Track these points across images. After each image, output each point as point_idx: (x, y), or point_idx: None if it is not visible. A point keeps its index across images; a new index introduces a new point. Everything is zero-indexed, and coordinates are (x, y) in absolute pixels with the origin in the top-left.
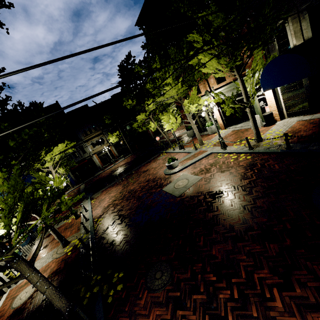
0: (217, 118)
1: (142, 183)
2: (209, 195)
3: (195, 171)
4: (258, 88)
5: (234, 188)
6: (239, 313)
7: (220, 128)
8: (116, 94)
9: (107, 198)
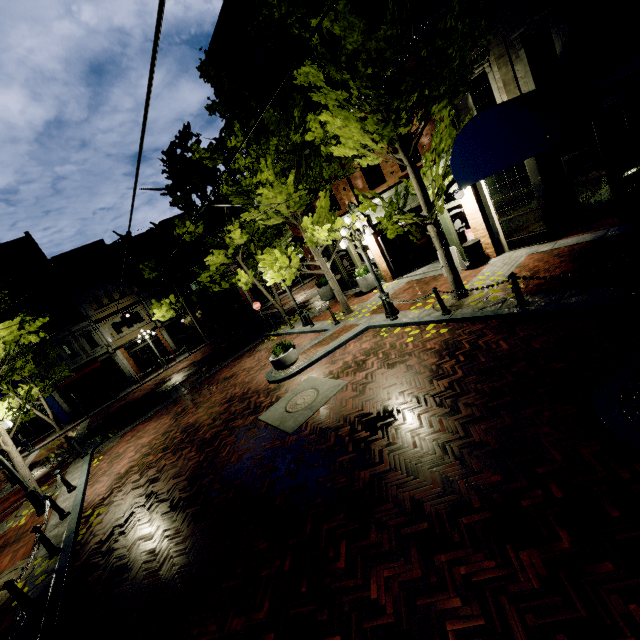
0: (377, 258)
1: (216, 406)
2: (363, 423)
3: (334, 369)
4: (449, 185)
5: (418, 401)
6: None
7: (384, 278)
8: (170, 220)
9: (131, 451)
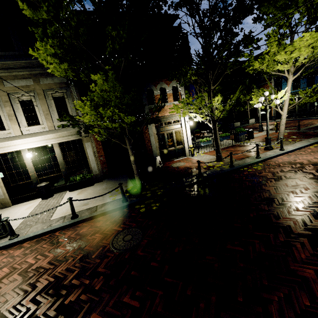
0: None
1: None
2: None
3: None
4: None
5: None
6: (18, 316)
7: None
8: None
9: None
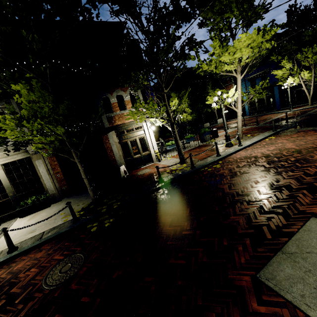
0: None
1: None
2: None
3: None
4: None
5: None
6: None
7: None
8: None
9: (275, 146)
